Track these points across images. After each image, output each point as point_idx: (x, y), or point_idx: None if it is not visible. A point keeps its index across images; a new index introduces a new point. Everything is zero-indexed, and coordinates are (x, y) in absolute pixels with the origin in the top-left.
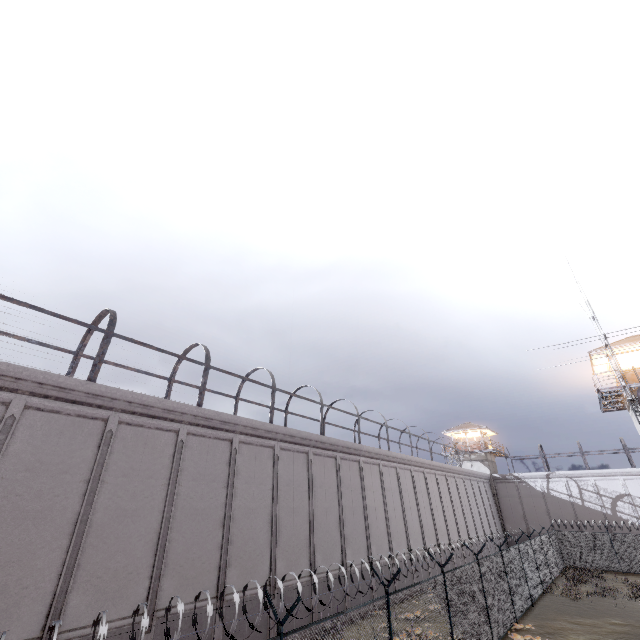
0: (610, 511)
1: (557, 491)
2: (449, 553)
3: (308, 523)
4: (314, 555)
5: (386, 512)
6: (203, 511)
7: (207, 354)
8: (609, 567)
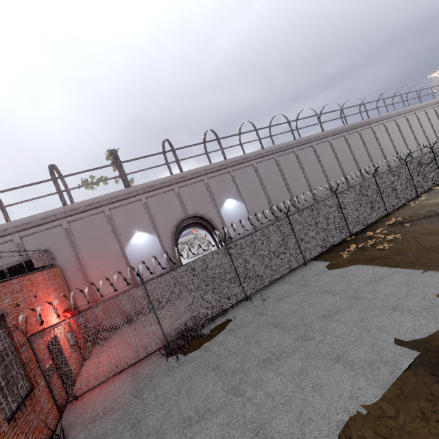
0: None
1: None
2: None
3: (354, 163)
4: (361, 172)
5: (393, 144)
6: (315, 172)
7: (285, 117)
8: None
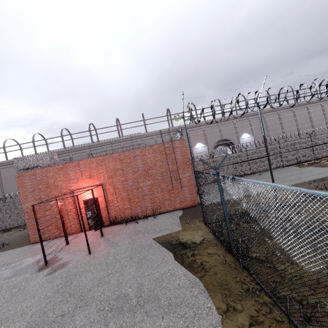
0: None
1: None
2: None
3: None
4: None
5: None
6: (305, 124)
7: (291, 88)
8: None
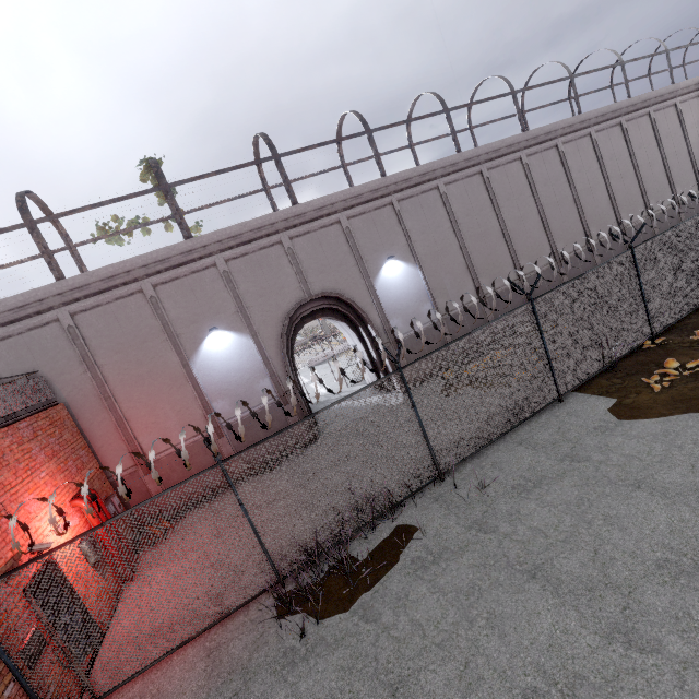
0: None
1: None
2: None
3: (636, 181)
4: (648, 202)
5: None
6: (559, 202)
7: (506, 82)
8: None
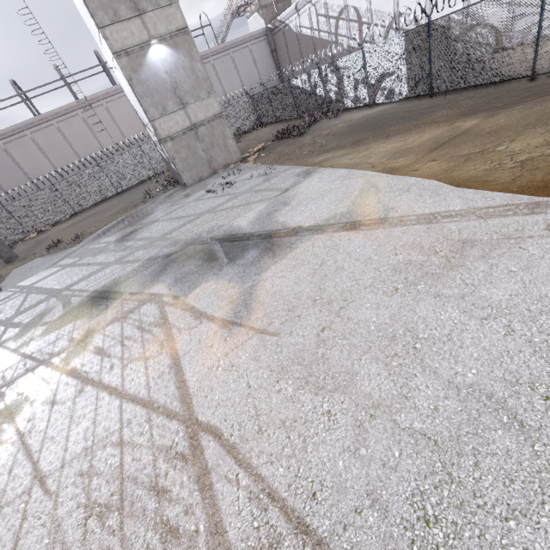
0: (334, 38)
1: (305, 27)
2: None
3: None
4: None
5: (52, 163)
6: None
7: None
8: (272, 120)
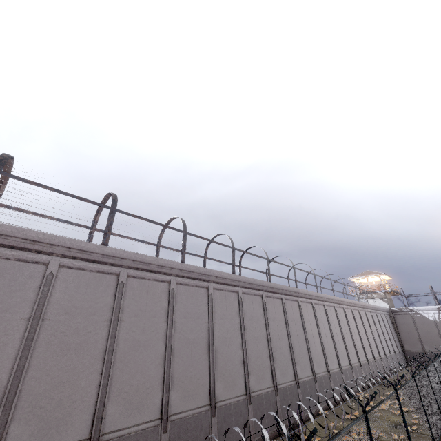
0: None
1: None
2: (367, 367)
3: (267, 347)
4: (274, 371)
5: (320, 338)
6: (193, 341)
7: (183, 224)
8: None
